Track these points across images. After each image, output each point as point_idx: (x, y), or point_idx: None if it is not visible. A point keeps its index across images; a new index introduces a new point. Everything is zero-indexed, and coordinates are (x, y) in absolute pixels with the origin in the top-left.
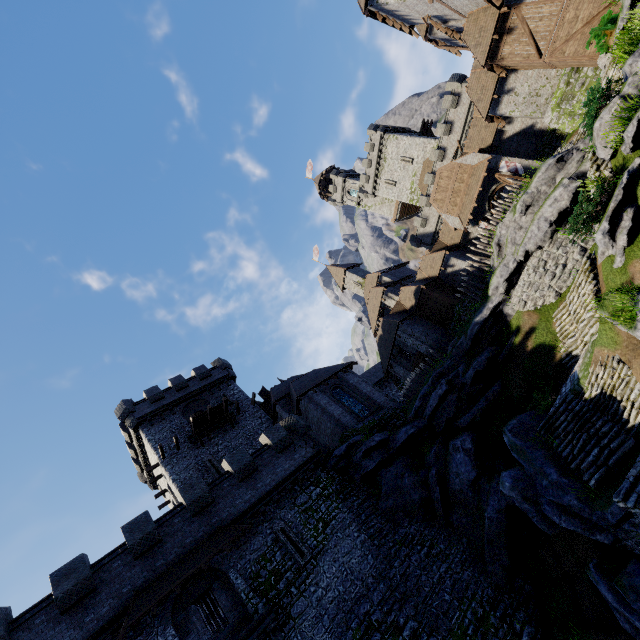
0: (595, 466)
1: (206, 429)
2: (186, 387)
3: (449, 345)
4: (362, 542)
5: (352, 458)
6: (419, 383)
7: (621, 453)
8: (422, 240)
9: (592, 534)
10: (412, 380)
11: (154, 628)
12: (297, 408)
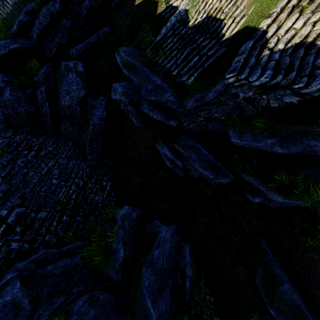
0: (195, 69)
1: None
2: None
3: None
4: None
5: None
6: None
7: (216, 57)
8: None
9: (169, 121)
10: (15, 4)
11: None
12: None
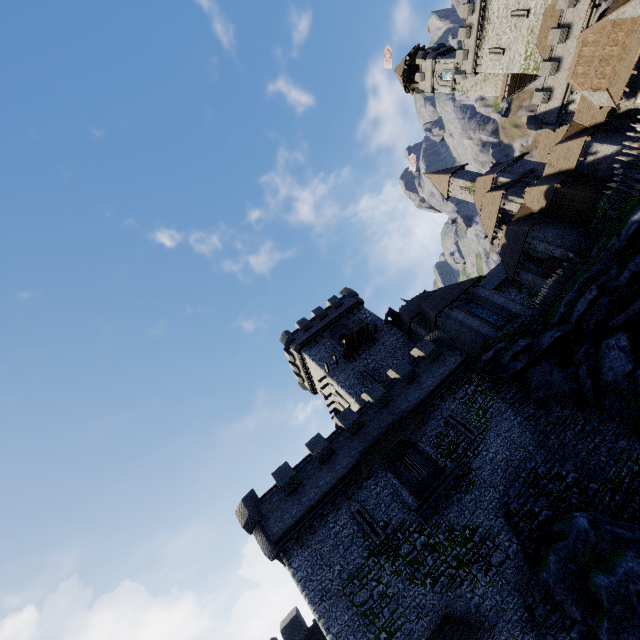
0: None
1: (354, 348)
2: (326, 316)
3: (594, 247)
4: (519, 423)
5: (499, 361)
6: (558, 289)
7: None
8: (543, 120)
9: None
10: (549, 287)
11: (379, 473)
12: (435, 324)
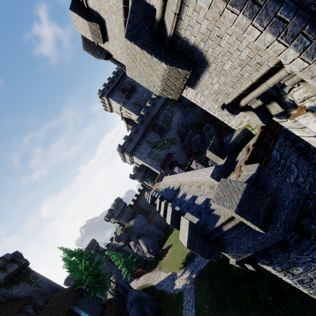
0: None
1: (129, 94)
2: (114, 81)
3: None
4: (180, 113)
5: None
6: None
7: None
8: None
9: None
10: None
11: (150, 132)
12: None
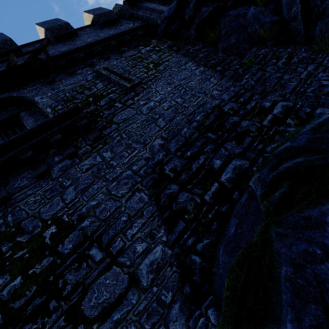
0: None
1: None
2: None
3: None
4: (201, 71)
5: (184, 16)
6: None
7: None
8: None
9: None
10: None
11: None
12: None
